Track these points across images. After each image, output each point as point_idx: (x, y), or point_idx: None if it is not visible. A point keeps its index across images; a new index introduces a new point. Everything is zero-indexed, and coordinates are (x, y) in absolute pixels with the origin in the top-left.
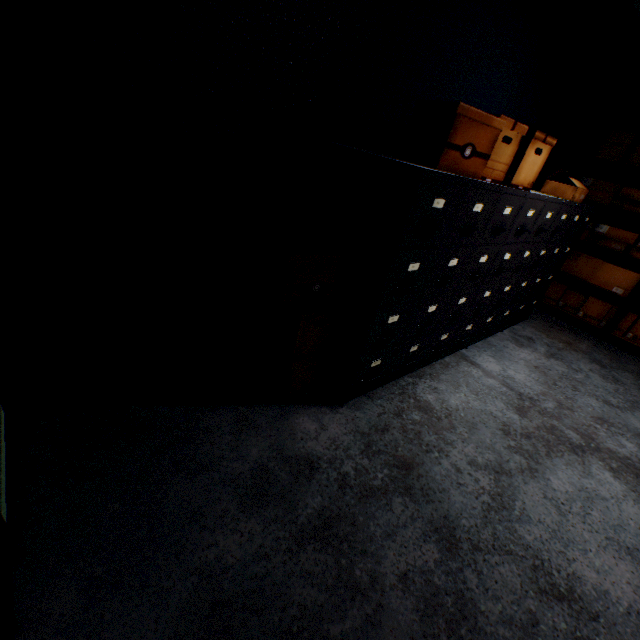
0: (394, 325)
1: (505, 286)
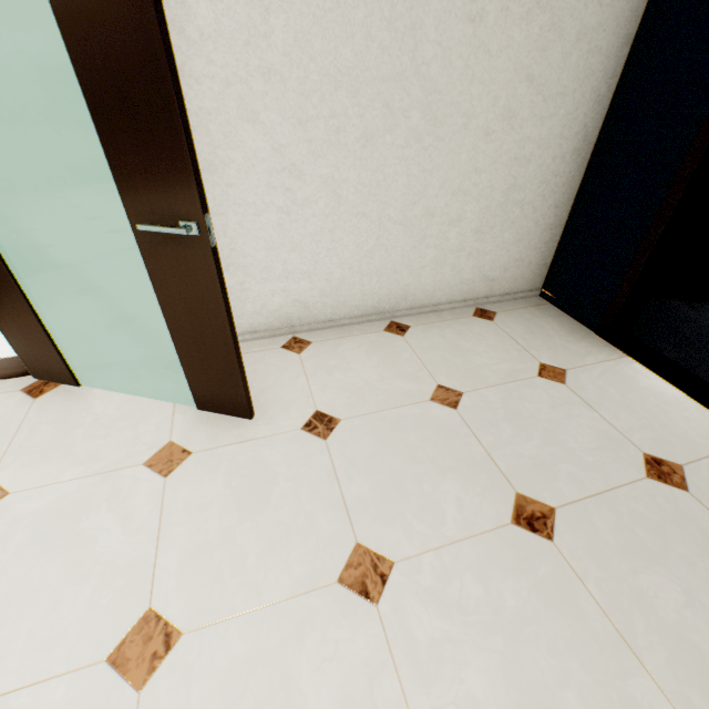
0: None
1: None
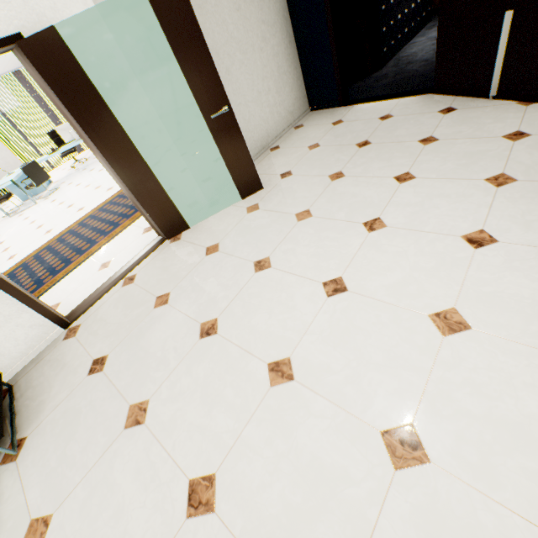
0: (385, 32)
1: (411, 5)
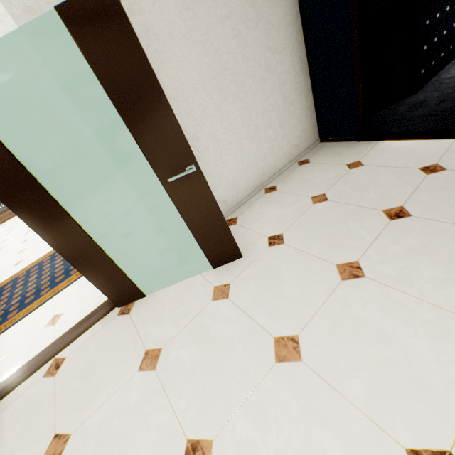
0: (425, 51)
1: None
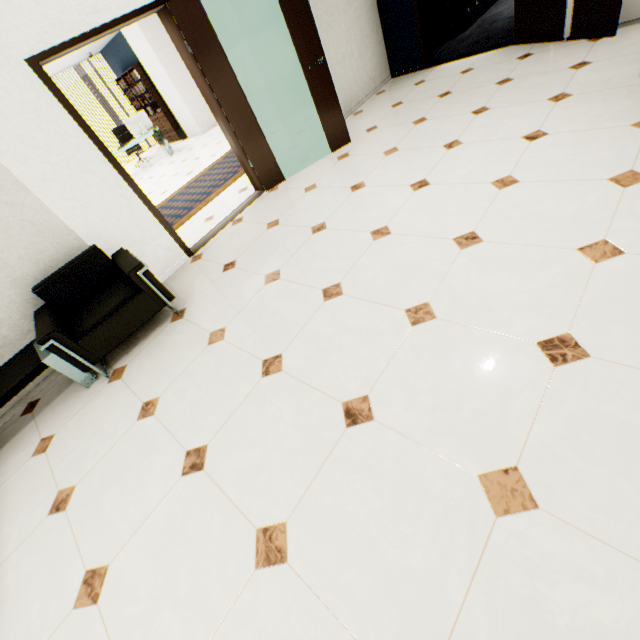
0: None
1: None
